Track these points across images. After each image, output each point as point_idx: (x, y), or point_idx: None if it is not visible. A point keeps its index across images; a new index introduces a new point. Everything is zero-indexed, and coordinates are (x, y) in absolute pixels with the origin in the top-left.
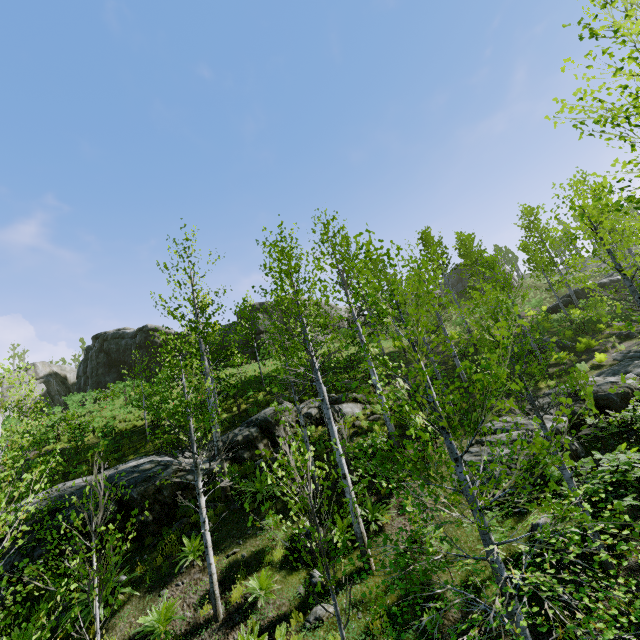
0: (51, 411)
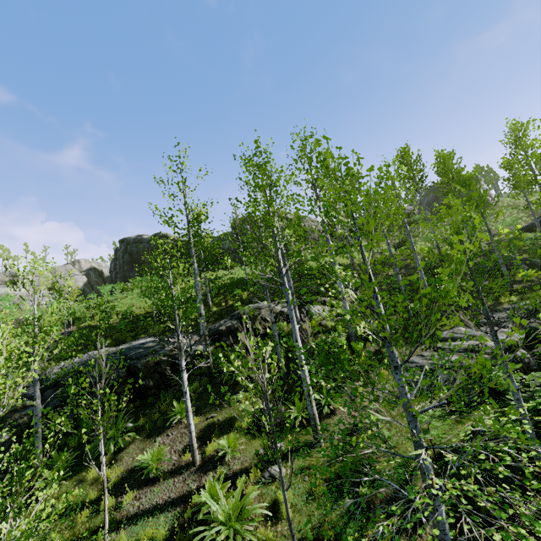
0: (89, 297)
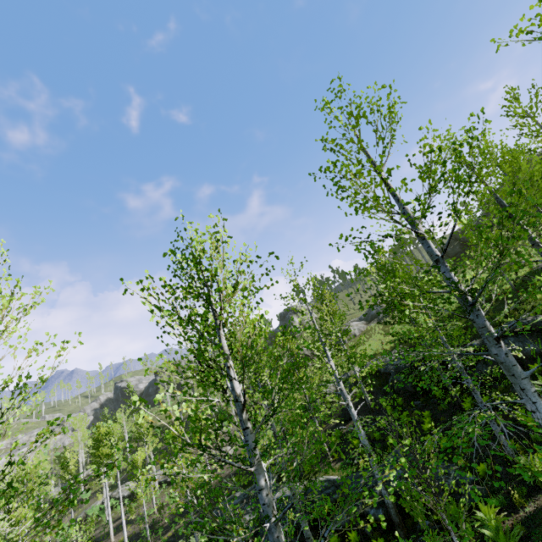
0: None
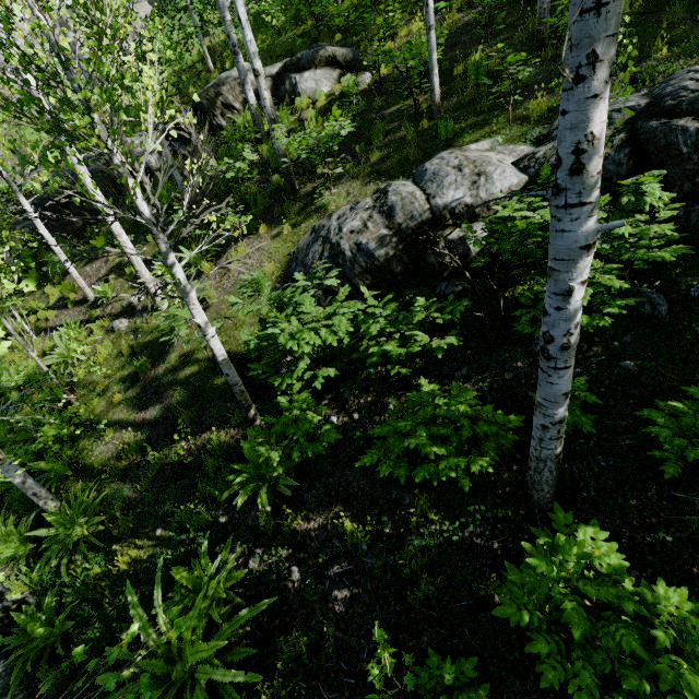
0: None
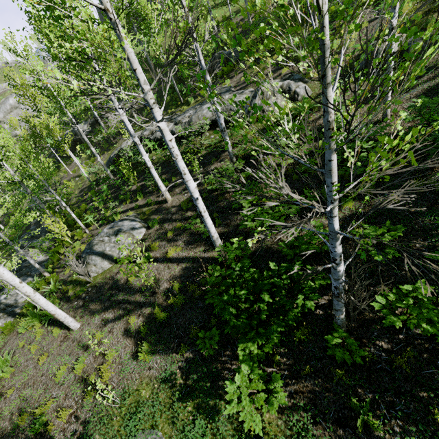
0: None
